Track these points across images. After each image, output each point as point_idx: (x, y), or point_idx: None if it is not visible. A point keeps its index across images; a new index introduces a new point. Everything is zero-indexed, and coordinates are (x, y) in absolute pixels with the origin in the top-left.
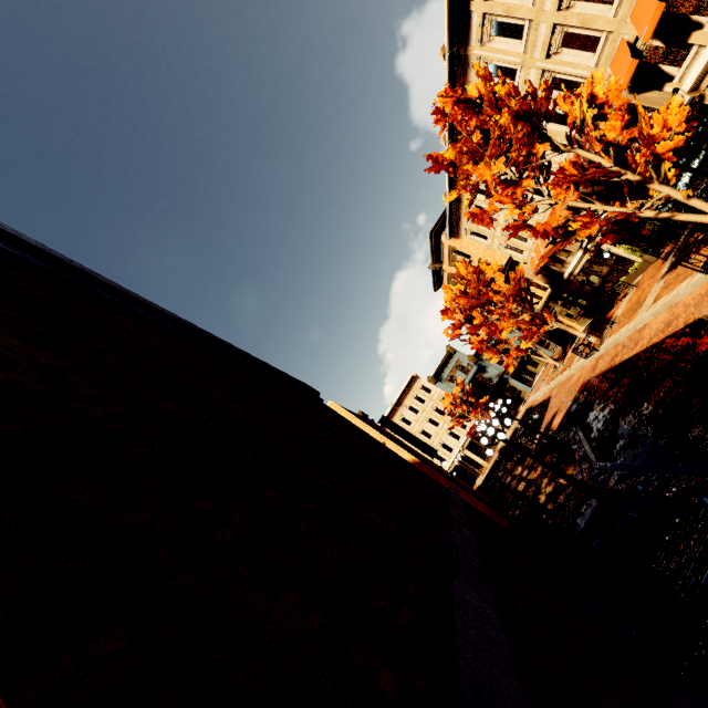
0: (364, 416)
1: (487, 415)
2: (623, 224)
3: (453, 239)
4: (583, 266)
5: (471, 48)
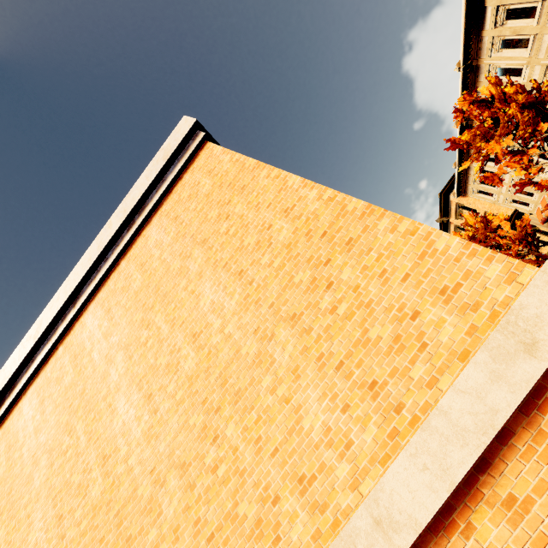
0: None
1: None
2: None
3: (460, 197)
4: None
5: (482, 60)
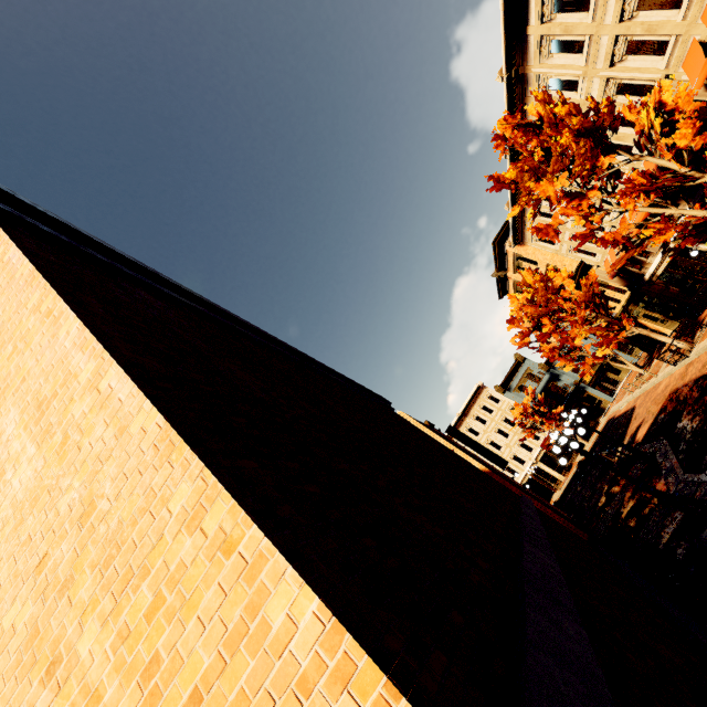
0: (431, 426)
1: (562, 426)
2: (704, 226)
3: (517, 246)
4: (667, 265)
5: (530, 67)
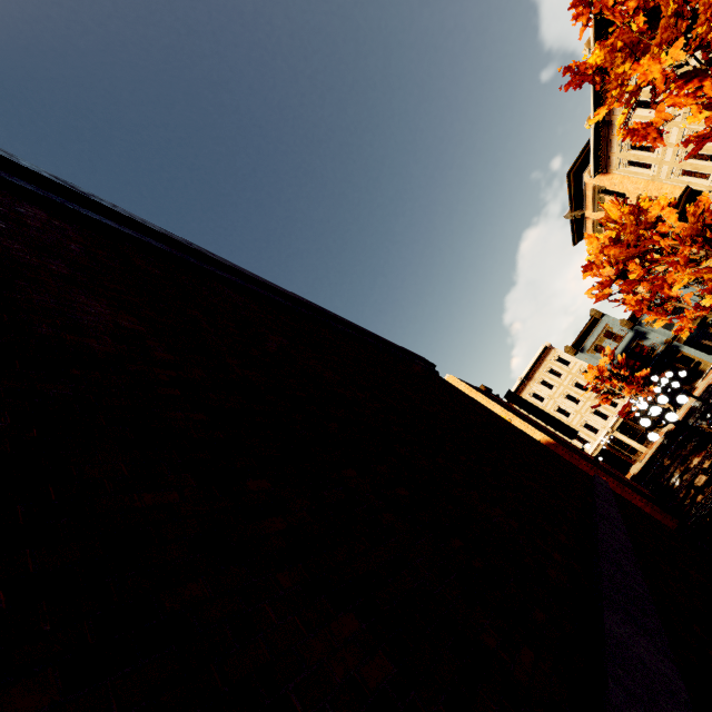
0: (487, 391)
1: (647, 391)
2: None
3: (599, 176)
4: None
5: None
